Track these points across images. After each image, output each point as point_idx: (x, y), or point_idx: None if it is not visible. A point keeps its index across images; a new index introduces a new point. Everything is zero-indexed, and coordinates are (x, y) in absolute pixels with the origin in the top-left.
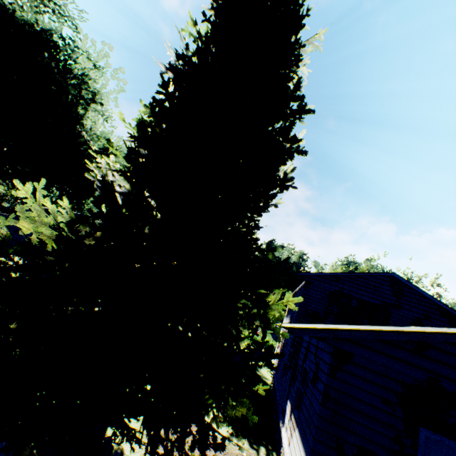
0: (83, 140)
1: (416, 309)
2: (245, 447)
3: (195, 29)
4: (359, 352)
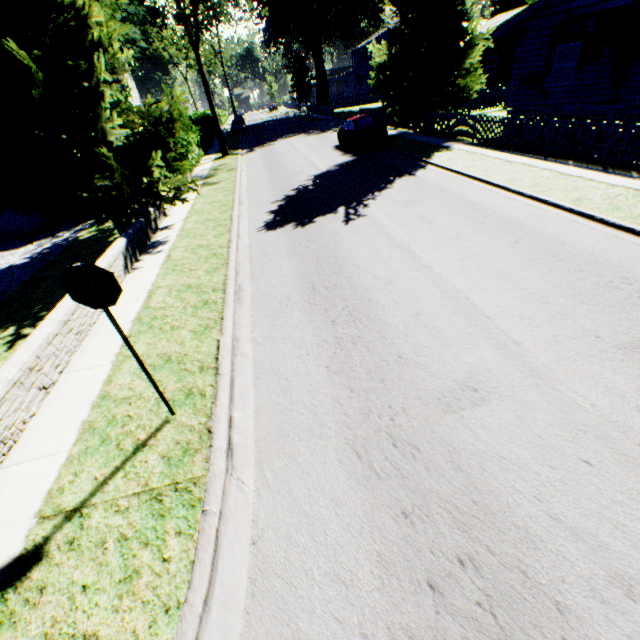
0: None
1: None
2: None
3: None
4: (532, 24)
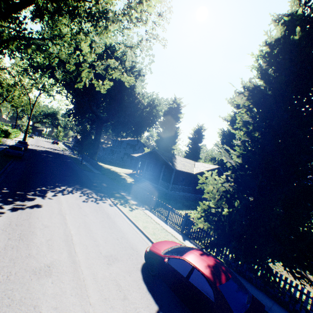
0: (137, 100)
1: None
2: (300, 270)
3: (257, 63)
4: None
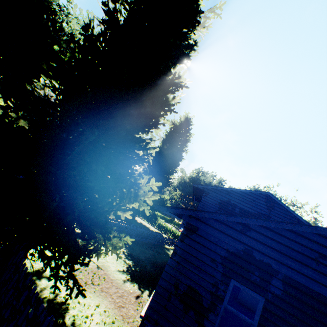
0: None
1: (281, 220)
2: (134, 288)
3: None
4: (203, 227)
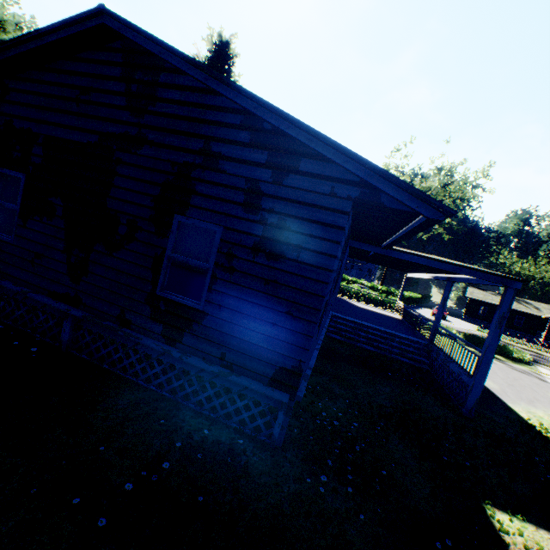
0: None
1: None
2: None
3: None
4: None
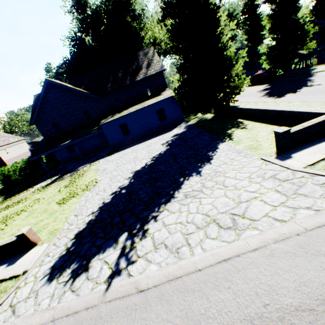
0: None
1: None
2: None
3: None
4: None
